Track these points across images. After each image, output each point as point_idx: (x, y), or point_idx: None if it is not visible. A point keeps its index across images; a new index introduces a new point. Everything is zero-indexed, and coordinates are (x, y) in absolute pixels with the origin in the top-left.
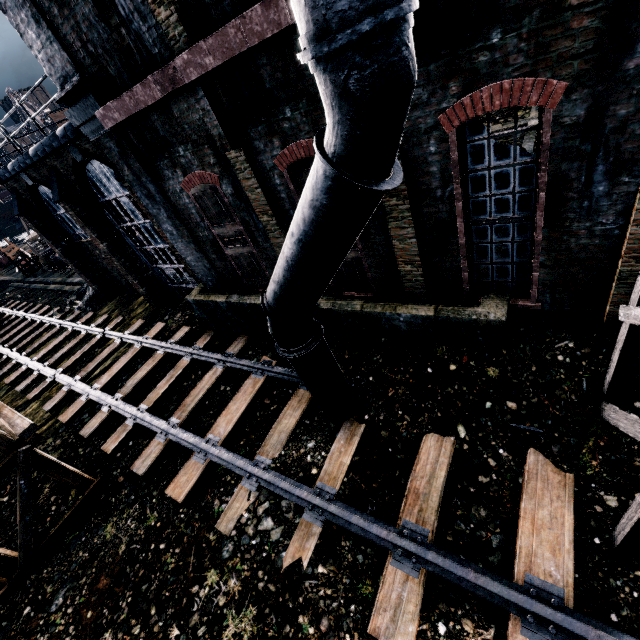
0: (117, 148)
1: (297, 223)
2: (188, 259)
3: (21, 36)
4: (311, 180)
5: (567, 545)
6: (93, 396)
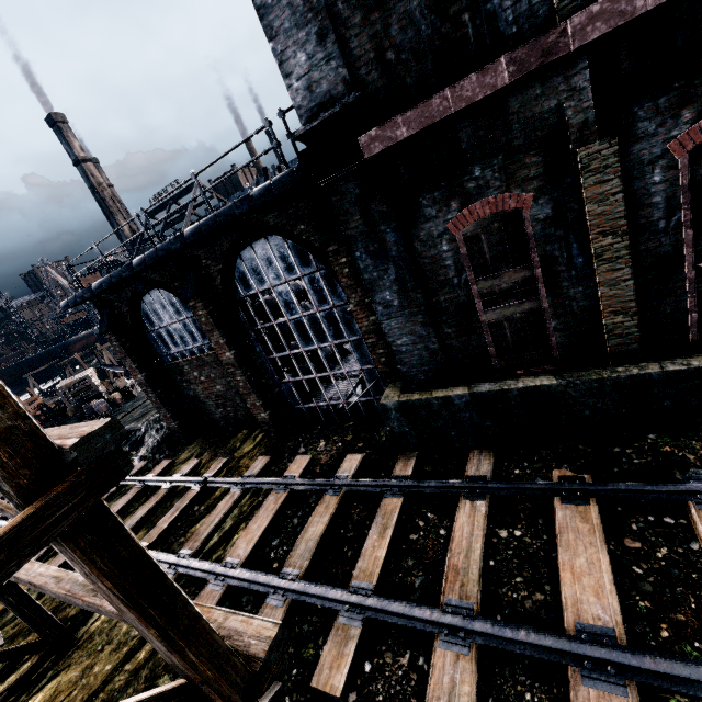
0: (358, 189)
1: None
2: (397, 342)
3: (279, 65)
4: None
5: None
6: (234, 579)
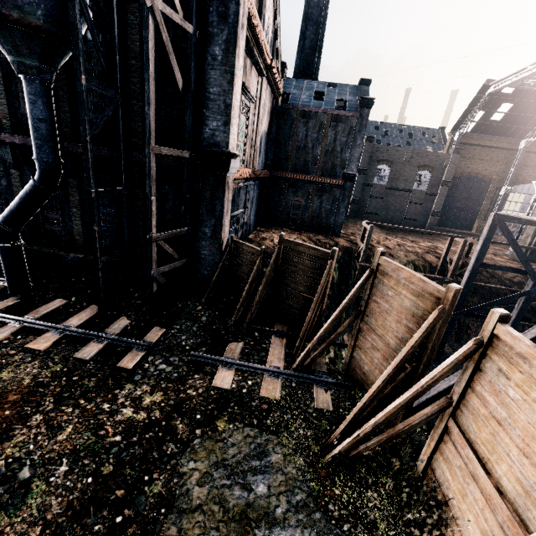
0: None
1: (22, 192)
2: None
3: None
4: (29, 182)
5: (85, 319)
6: None
